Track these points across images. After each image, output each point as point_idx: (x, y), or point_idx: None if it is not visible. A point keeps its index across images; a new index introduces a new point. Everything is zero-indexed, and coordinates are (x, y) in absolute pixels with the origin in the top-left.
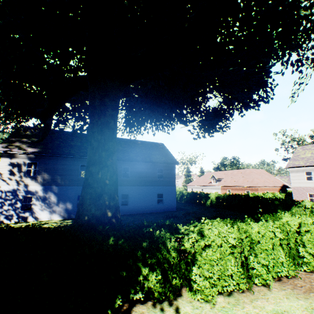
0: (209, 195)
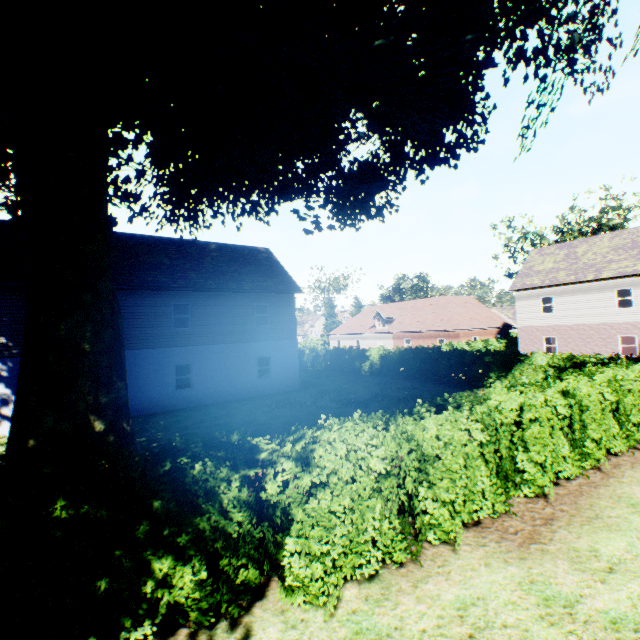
0: (367, 352)
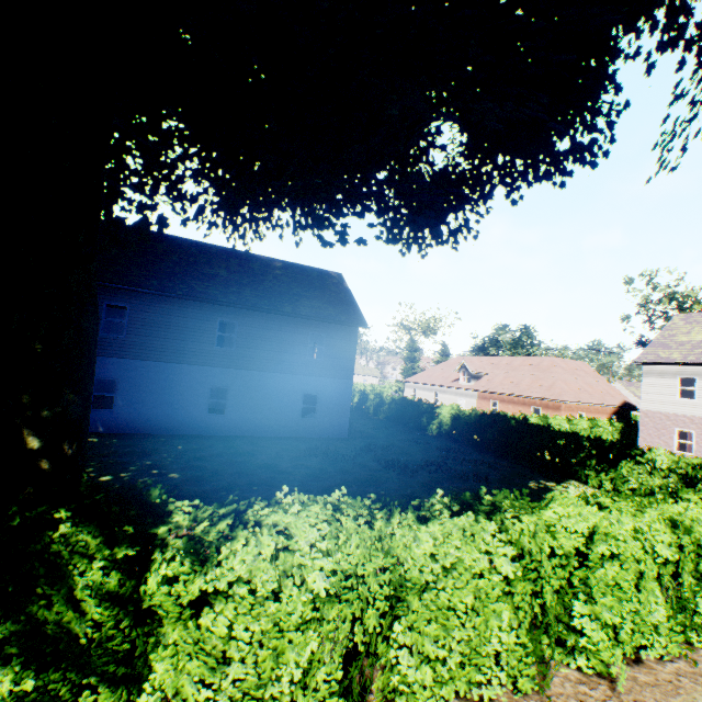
0: (437, 408)
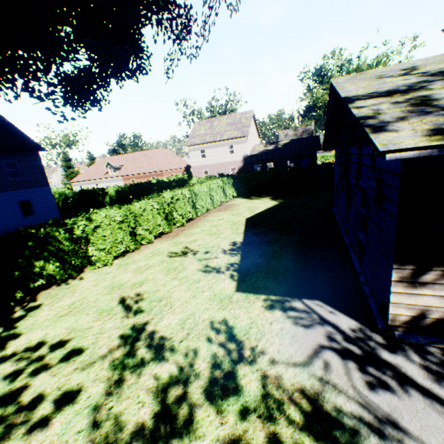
0: (106, 190)
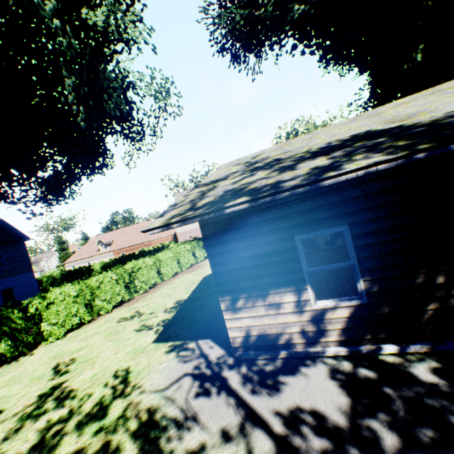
0: (92, 267)
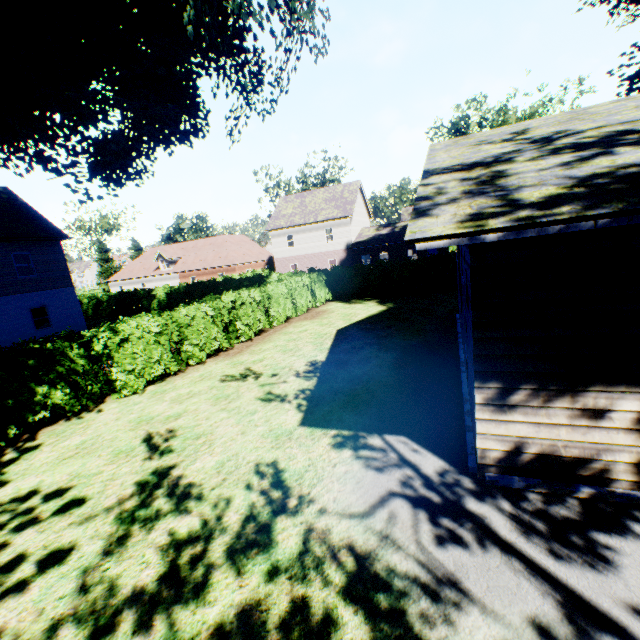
0: (154, 291)
